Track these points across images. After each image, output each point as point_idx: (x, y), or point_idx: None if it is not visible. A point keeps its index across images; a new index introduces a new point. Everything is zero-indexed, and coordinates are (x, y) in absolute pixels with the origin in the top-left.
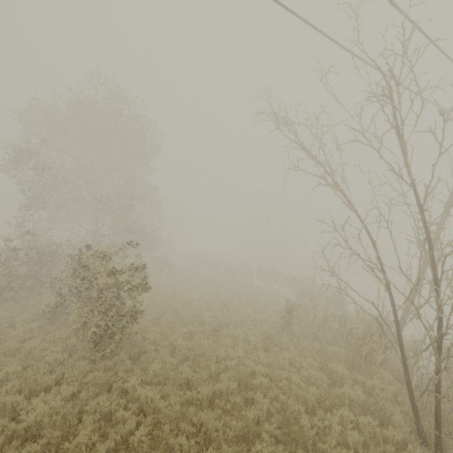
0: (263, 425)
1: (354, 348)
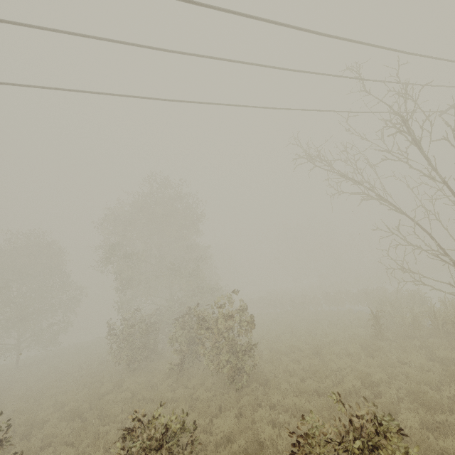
0: (399, 406)
1: (453, 334)
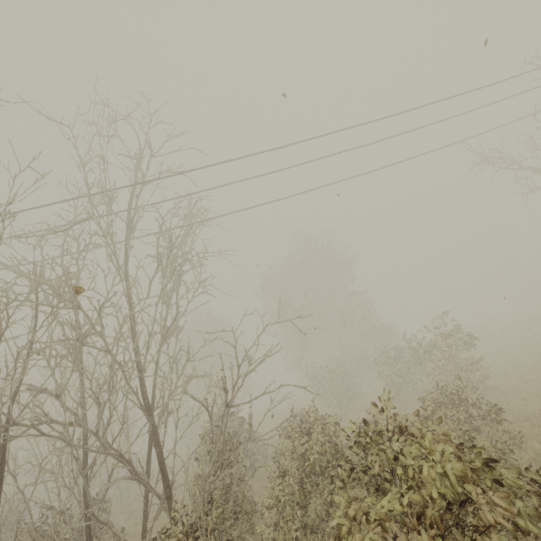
0: None
1: None
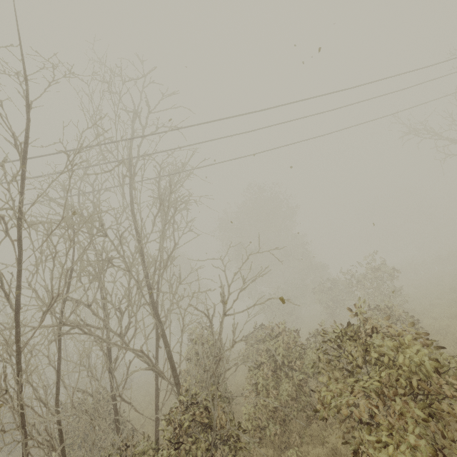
0: None
1: None
